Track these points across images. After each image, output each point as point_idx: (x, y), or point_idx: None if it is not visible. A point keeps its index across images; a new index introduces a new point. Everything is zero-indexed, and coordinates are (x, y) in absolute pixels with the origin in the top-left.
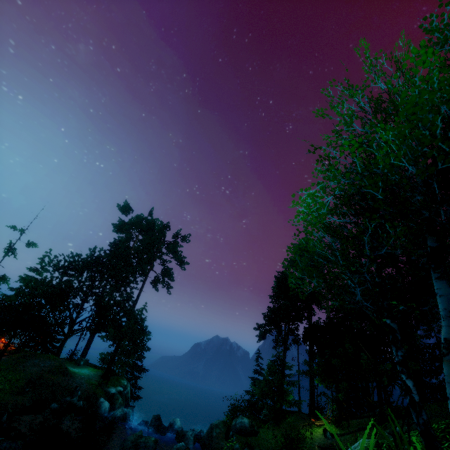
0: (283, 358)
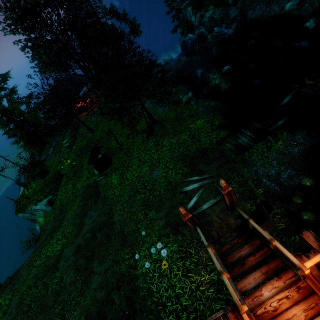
0: None
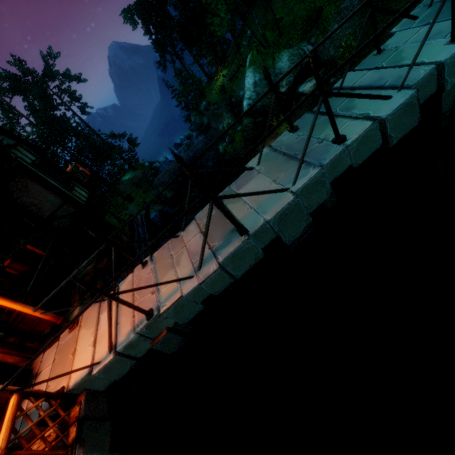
0: (184, 66)
